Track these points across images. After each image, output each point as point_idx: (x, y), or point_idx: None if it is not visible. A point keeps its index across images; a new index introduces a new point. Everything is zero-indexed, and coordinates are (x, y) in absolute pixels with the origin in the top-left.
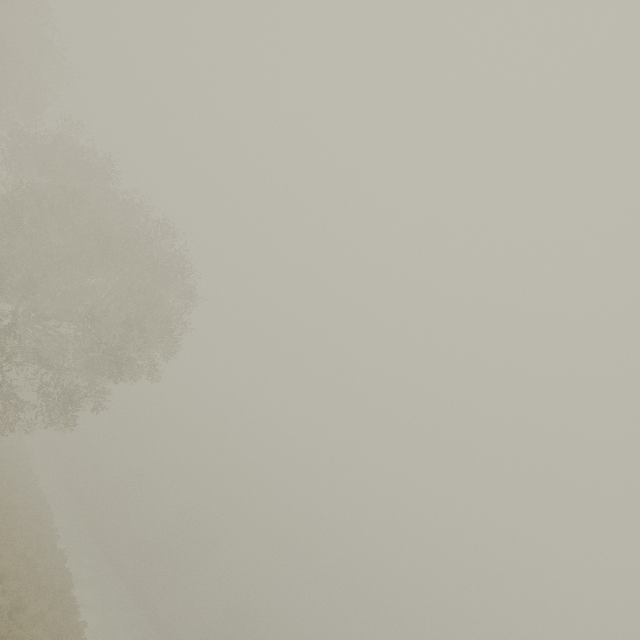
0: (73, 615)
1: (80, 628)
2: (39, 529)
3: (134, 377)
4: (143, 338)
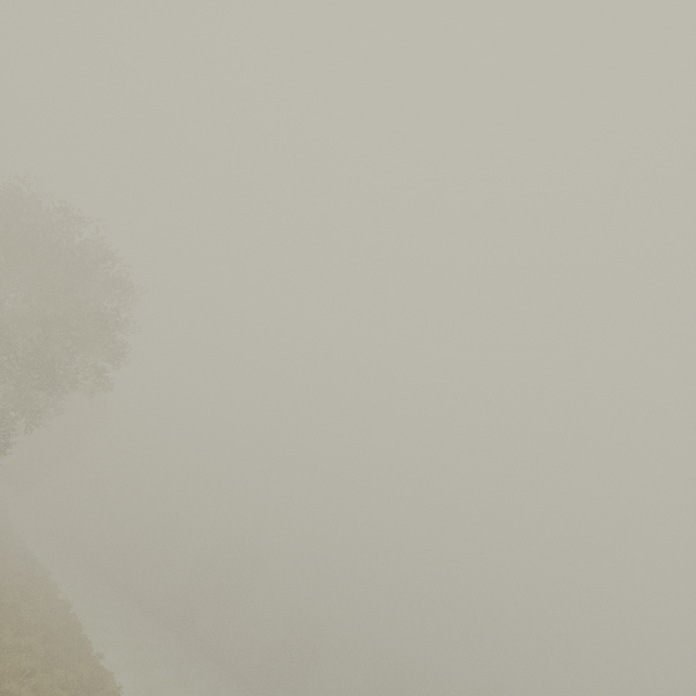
0: (83, 650)
1: (93, 659)
2: (24, 582)
3: (74, 385)
4: (71, 339)
